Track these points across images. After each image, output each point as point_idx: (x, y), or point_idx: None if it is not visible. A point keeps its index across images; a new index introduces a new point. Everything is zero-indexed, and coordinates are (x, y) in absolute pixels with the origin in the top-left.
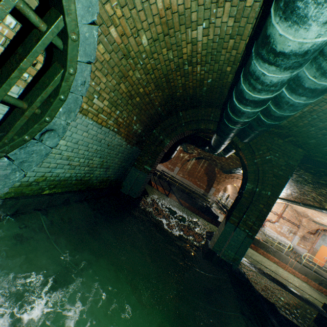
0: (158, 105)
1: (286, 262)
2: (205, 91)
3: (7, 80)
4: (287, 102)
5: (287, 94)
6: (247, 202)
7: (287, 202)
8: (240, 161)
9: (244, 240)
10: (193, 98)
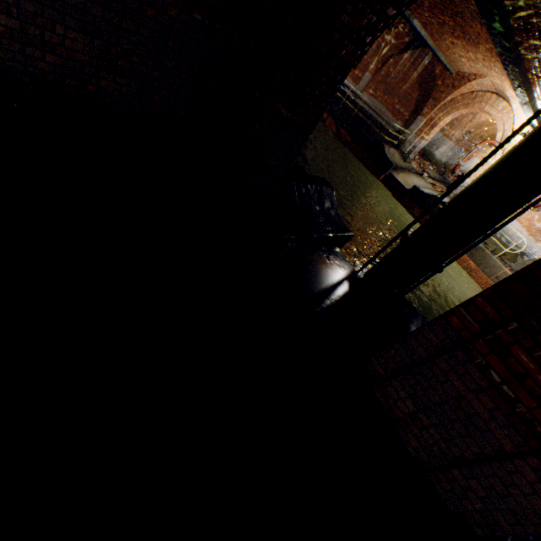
0: None
1: (492, 274)
2: None
3: None
4: None
5: None
6: None
7: (525, 104)
8: None
9: None
10: None
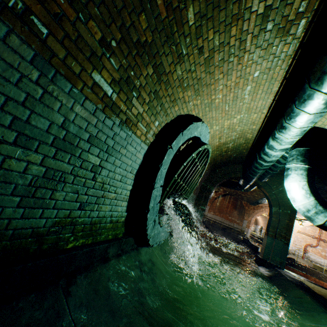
0: (207, 170)
1: None
2: (232, 158)
3: (192, 184)
4: (277, 166)
5: (275, 164)
6: (276, 220)
7: None
8: (263, 193)
9: (283, 247)
10: (225, 162)
